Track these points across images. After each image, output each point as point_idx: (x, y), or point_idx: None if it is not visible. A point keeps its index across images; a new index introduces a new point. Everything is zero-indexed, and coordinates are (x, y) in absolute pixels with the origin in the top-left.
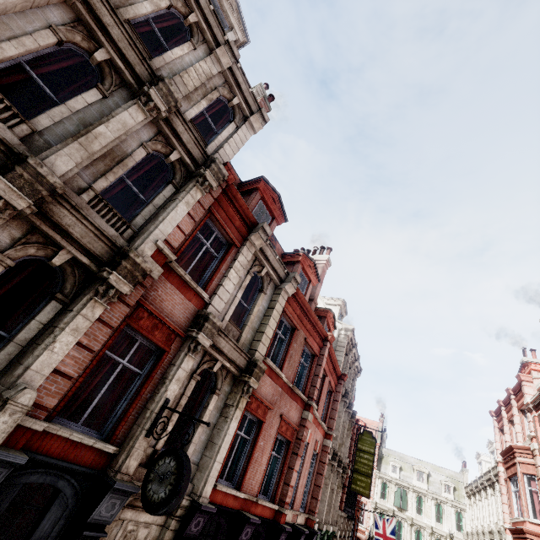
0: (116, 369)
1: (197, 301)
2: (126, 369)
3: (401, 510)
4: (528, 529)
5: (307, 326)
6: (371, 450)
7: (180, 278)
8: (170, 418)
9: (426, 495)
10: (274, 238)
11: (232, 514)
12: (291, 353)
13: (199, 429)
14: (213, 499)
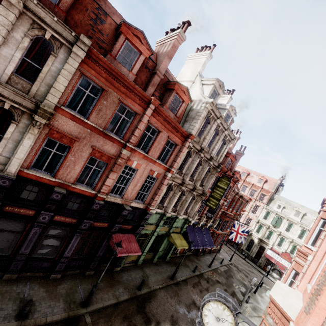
0: None
1: None
2: None
3: (274, 226)
4: (300, 249)
5: (120, 88)
6: (225, 187)
7: None
8: None
9: (296, 224)
10: (104, 12)
11: (49, 186)
12: (100, 108)
13: (3, 140)
14: (28, 177)
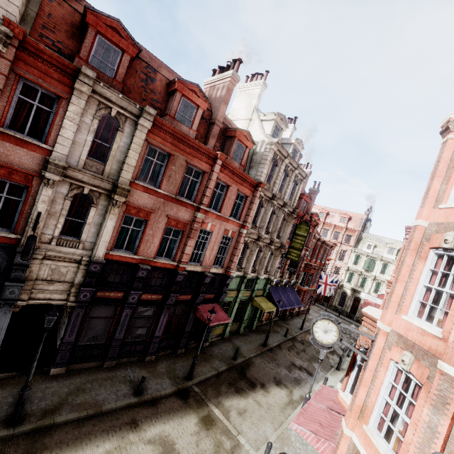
0: (2, 199)
1: (42, 151)
2: (11, 199)
3: (368, 271)
4: (389, 280)
5: (186, 150)
6: (305, 234)
7: (15, 138)
8: (58, 222)
9: (391, 263)
10: (152, 69)
11: (133, 265)
12: (170, 174)
13: (86, 226)
14: (113, 258)
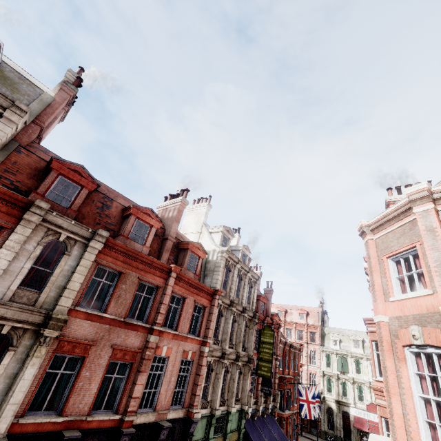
0: None
1: None
2: None
3: (343, 373)
4: (374, 386)
5: (139, 266)
6: (271, 340)
7: None
8: None
9: (362, 358)
10: (109, 199)
11: (53, 435)
12: (119, 294)
13: None
14: (22, 430)
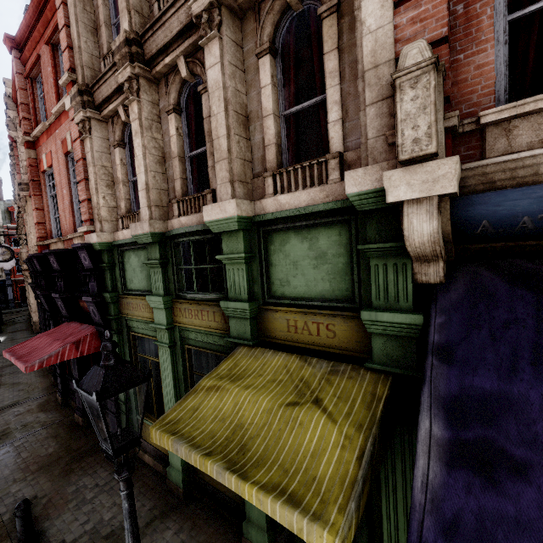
0: None
1: None
2: None
3: None
4: None
5: None
6: None
7: None
8: None
9: None
10: None
11: None
12: None
13: None
14: None
